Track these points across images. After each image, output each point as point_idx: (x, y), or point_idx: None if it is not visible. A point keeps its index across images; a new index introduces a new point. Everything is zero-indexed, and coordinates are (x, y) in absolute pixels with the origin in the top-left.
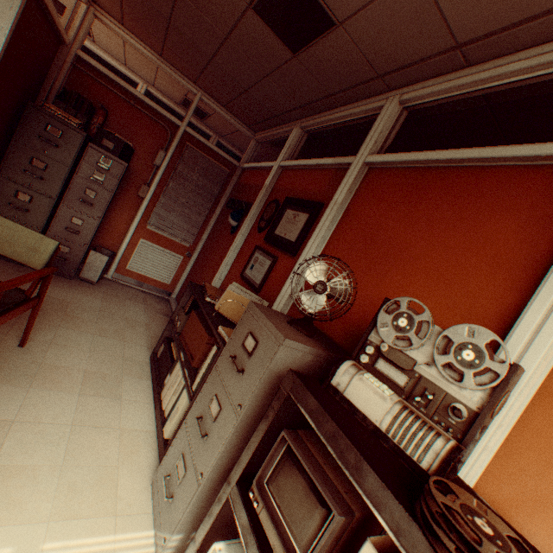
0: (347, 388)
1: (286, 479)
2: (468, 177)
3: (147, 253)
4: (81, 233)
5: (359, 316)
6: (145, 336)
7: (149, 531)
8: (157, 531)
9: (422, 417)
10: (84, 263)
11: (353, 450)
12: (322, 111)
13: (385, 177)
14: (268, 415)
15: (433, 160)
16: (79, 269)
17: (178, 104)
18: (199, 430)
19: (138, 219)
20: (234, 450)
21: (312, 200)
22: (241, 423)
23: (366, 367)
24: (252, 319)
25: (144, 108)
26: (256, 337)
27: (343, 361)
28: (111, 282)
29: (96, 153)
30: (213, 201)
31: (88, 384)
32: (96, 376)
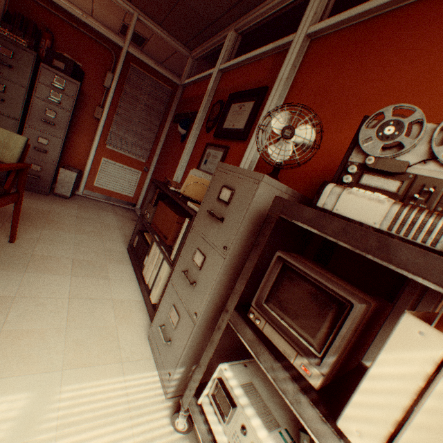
0: (336, 205)
1: (287, 293)
2: (424, 9)
3: (110, 171)
4: (49, 152)
5: (318, 170)
6: (120, 235)
7: (153, 372)
8: (161, 370)
9: (426, 209)
10: (56, 184)
11: (373, 234)
12: (255, 6)
13: (329, 42)
14: (258, 242)
15: (383, 4)
16: (52, 188)
17: (117, 34)
18: (187, 280)
19: (98, 140)
20: (223, 289)
21: (255, 88)
22: (228, 263)
23: (350, 187)
24: (224, 175)
25: (87, 31)
26: (231, 187)
27: (327, 183)
28: (82, 197)
29: (49, 73)
30: (161, 119)
31: (77, 268)
32: (83, 263)
